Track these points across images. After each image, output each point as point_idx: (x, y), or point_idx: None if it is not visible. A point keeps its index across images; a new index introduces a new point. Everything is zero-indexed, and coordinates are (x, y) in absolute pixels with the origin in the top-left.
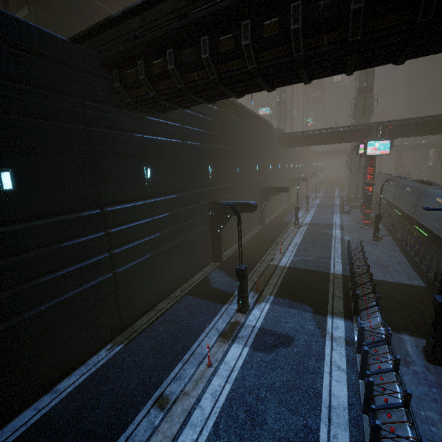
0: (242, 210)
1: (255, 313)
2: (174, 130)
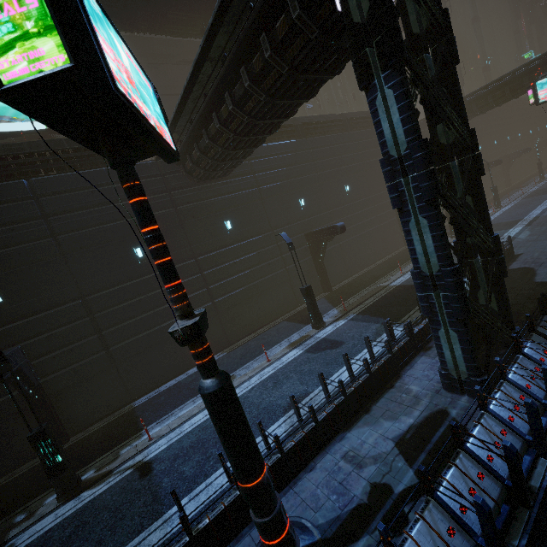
0: (331, 235)
1: (327, 329)
2: (246, 182)
